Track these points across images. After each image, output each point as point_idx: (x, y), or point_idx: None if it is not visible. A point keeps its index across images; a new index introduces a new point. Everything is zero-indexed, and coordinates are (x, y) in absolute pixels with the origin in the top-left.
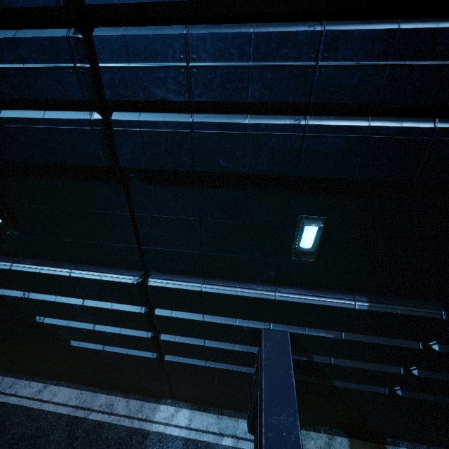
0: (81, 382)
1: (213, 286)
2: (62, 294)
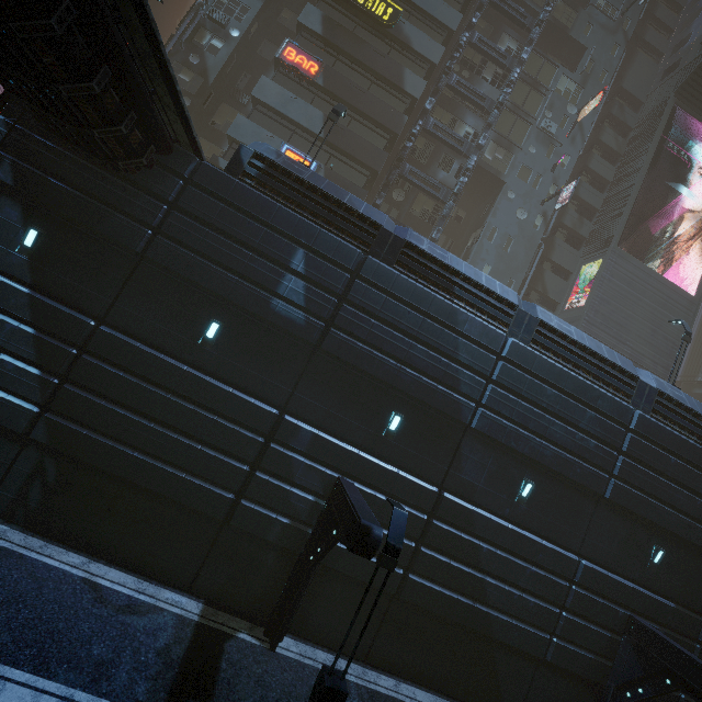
0: (432, 683)
1: (613, 575)
2: (526, 556)
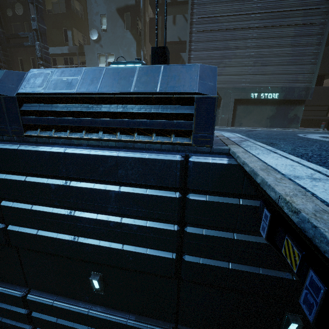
0: None
1: (59, 302)
2: None
